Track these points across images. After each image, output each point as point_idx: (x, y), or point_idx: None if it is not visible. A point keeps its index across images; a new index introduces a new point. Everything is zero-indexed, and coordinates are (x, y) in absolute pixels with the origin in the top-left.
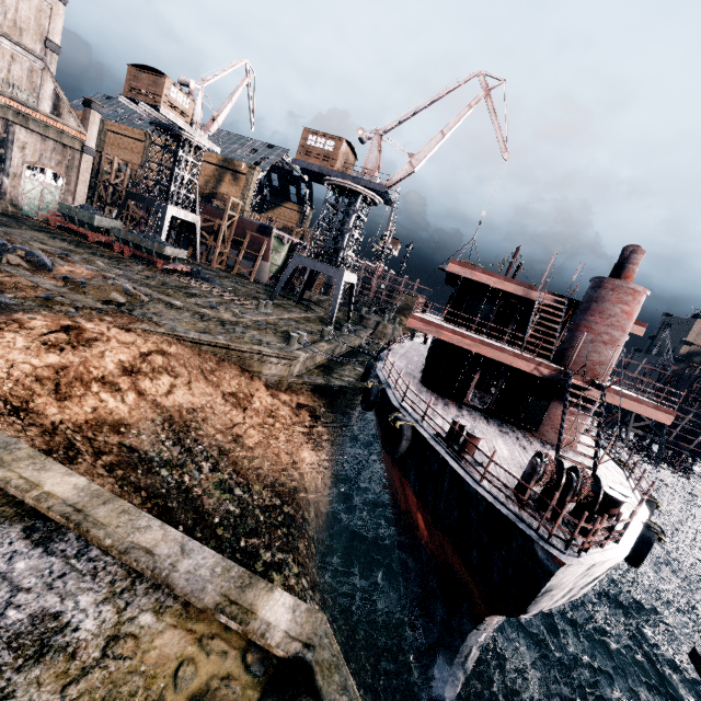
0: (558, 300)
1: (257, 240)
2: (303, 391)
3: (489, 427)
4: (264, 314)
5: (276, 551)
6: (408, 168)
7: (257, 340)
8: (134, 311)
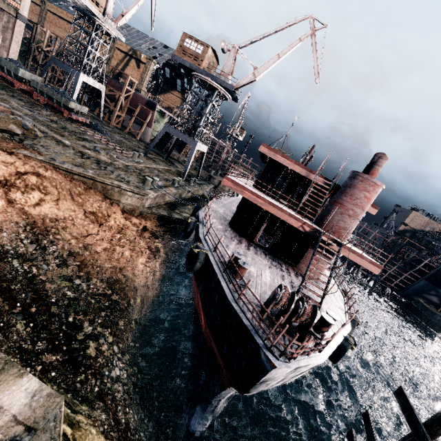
0: (327, 183)
1: (145, 111)
2: (151, 218)
3: (264, 260)
4: (135, 162)
5: (97, 326)
6: (251, 76)
7: (121, 178)
8: (24, 141)
